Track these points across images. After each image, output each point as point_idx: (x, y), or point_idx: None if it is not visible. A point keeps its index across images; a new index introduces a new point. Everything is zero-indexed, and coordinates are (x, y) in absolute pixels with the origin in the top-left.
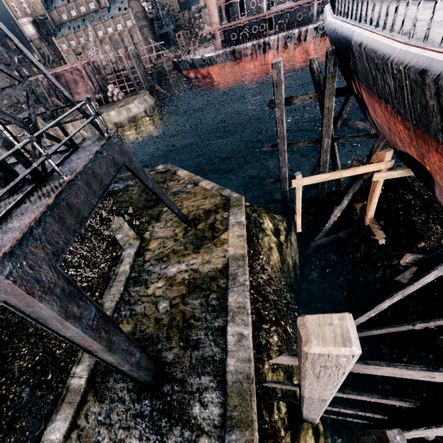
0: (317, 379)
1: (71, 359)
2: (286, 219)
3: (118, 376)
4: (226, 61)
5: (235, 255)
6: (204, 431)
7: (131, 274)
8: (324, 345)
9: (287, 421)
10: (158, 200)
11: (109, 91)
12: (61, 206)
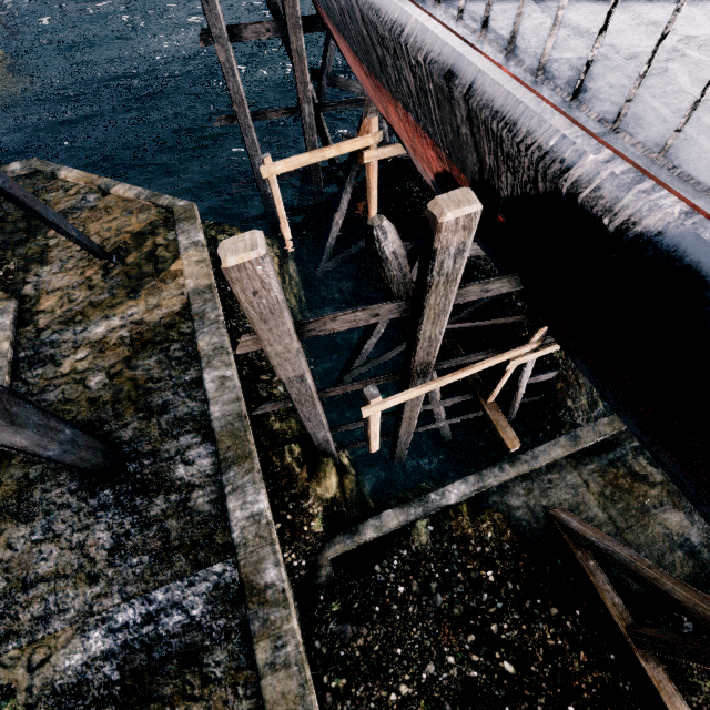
0: (268, 327)
1: None
2: (279, 243)
3: (47, 485)
4: None
5: (198, 287)
6: (196, 485)
7: (19, 354)
8: (237, 255)
9: (302, 458)
10: (33, 228)
11: None
12: None
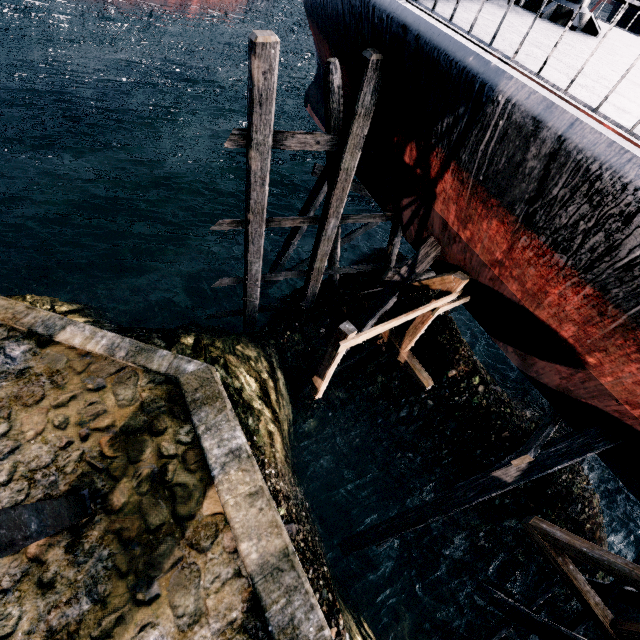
0: None
1: None
2: (262, 350)
3: None
4: None
5: (267, 560)
6: None
7: None
8: None
9: None
10: None
11: None
12: None
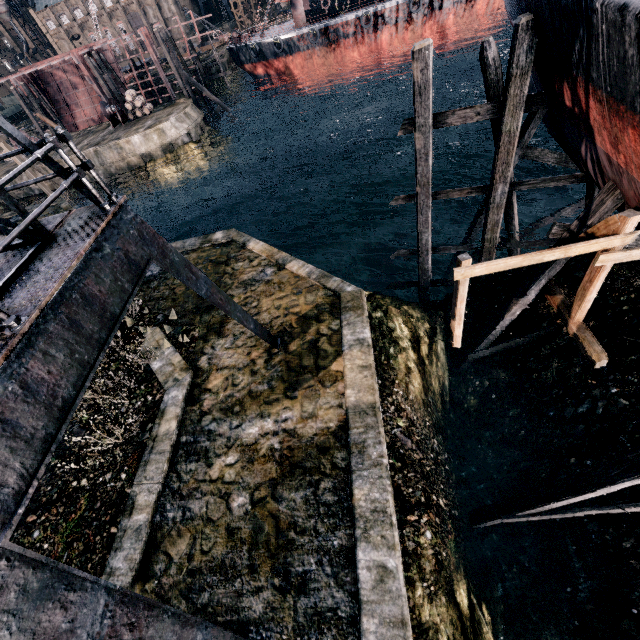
0: None
1: None
2: (428, 316)
3: None
4: (315, 47)
5: (359, 404)
6: None
7: (181, 438)
8: None
9: None
10: None
11: (127, 100)
12: (7, 395)
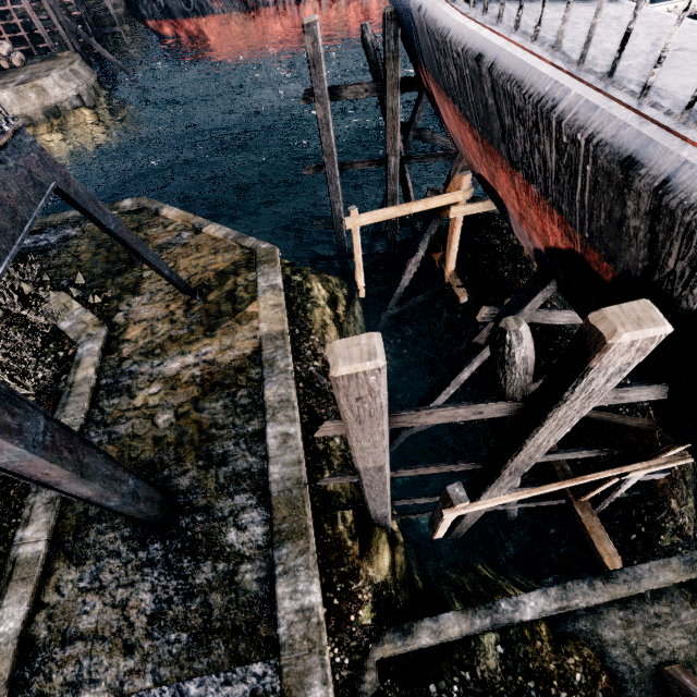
0: (361, 427)
1: (11, 522)
2: (347, 284)
3: (102, 526)
4: (231, 11)
5: (271, 332)
6: (245, 557)
7: (101, 381)
8: (351, 363)
9: (355, 529)
10: (132, 260)
11: None
12: None
